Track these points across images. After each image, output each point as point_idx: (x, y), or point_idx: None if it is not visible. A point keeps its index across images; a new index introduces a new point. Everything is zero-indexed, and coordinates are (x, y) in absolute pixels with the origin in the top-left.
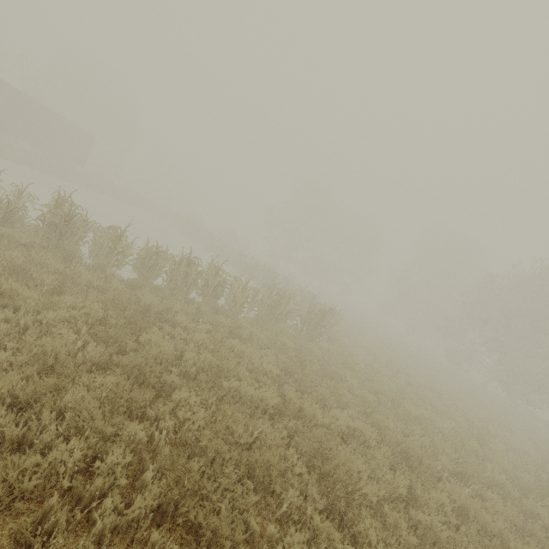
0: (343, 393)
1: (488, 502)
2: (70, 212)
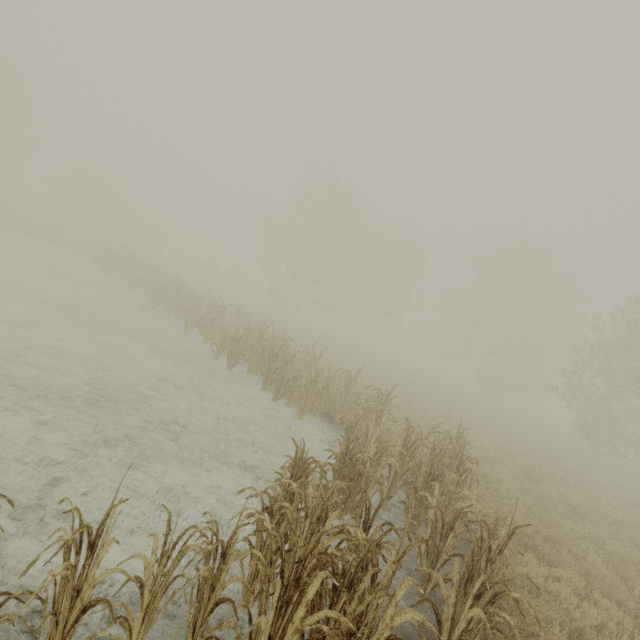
0: None
1: None
2: None
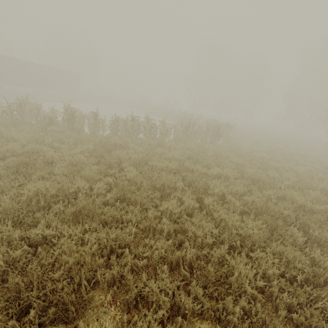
0: (222, 161)
1: (310, 195)
2: (72, 111)
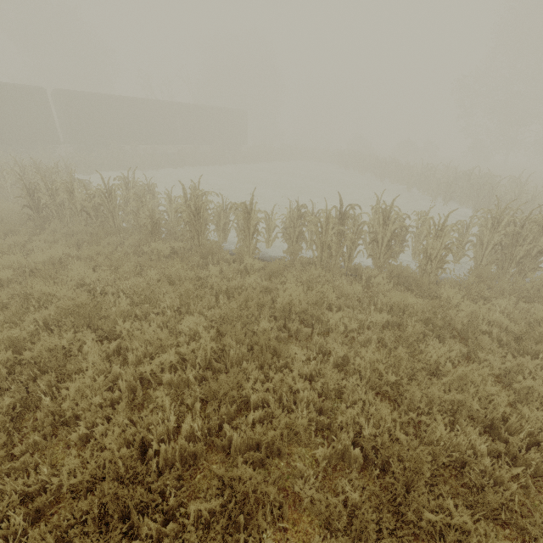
0: None
1: None
2: (195, 204)
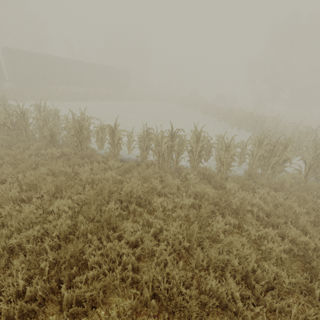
0: None
1: None
2: (79, 125)
